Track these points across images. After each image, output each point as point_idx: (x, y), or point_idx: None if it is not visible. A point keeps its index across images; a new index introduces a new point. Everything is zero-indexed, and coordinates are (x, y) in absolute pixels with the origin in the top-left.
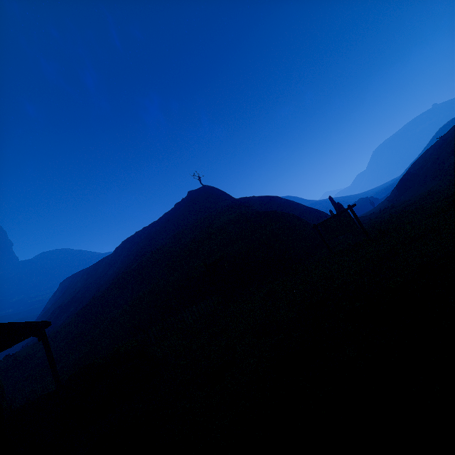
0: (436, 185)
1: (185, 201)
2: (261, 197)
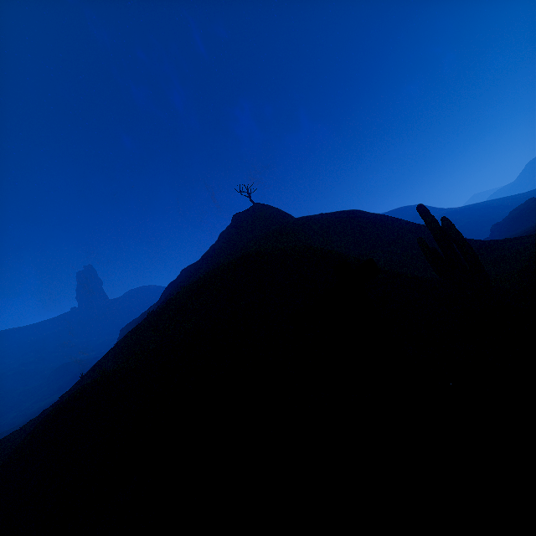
0: None
1: (228, 229)
2: (332, 215)
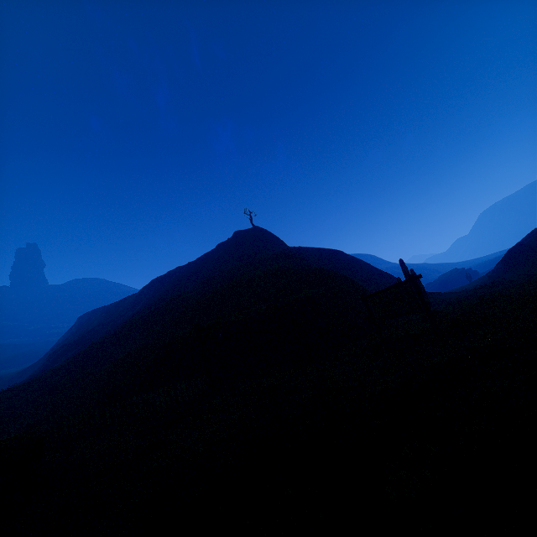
0: None
1: (229, 242)
2: (321, 250)
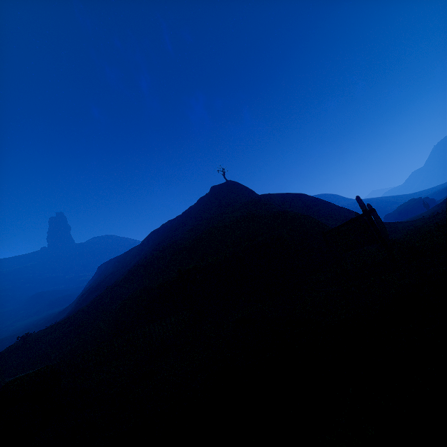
0: None
1: (207, 196)
2: (286, 195)
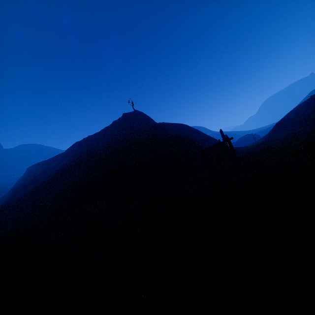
0: (300, 131)
1: (120, 120)
2: (175, 124)
